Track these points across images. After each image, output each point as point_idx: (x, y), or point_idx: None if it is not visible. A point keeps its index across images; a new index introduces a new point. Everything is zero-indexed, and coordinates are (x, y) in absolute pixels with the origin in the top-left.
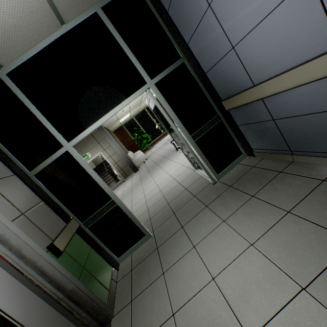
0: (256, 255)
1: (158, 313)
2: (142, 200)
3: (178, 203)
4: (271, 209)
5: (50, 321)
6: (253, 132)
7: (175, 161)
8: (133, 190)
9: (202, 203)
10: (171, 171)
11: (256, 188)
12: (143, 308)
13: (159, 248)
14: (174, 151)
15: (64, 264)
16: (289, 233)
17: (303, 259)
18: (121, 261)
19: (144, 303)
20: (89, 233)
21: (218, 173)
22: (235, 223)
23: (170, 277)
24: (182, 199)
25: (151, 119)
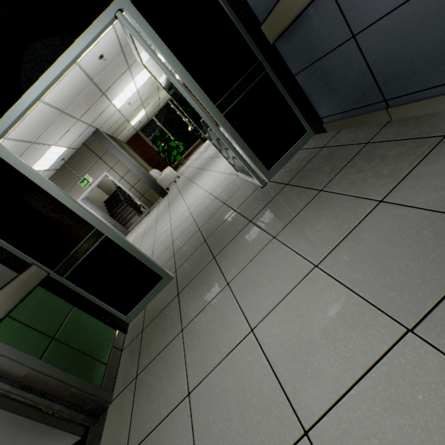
0: (323, 282)
1: (169, 393)
2: (168, 231)
3: (212, 225)
4: (351, 203)
5: (1, 424)
6: (320, 80)
7: (213, 170)
8: (158, 221)
9: (245, 217)
10: (208, 184)
11: (327, 177)
12: (150, 386)
13: (180, 294)
14: (213, 157)
15: (7, 338)
16: (382, 236)
17: (408, 277)
18: (132, 320)
19: (152, 378)
20: (68, 285)
21: (269, 169)
22: (292, 236)
23: (190, 335)
24: (217, 218)
25: (180, 118)
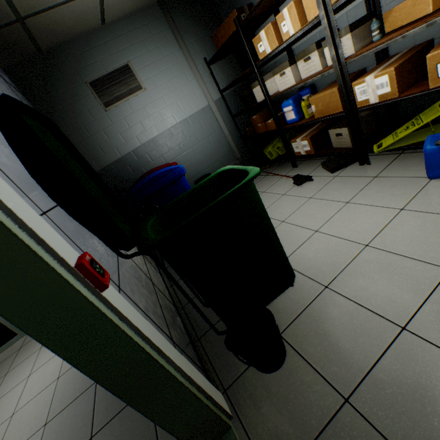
0: None
1: None
2: None
3: None
4: None
5: None
6: None
7: None
8: None
9: None
10: None
11: None
12: None
13: (21, 348)
14: None
15: None
16: None
17: None
18: None
19: None
20: None
21: None
22: None
23: (8, 376)
24: None
25: None
